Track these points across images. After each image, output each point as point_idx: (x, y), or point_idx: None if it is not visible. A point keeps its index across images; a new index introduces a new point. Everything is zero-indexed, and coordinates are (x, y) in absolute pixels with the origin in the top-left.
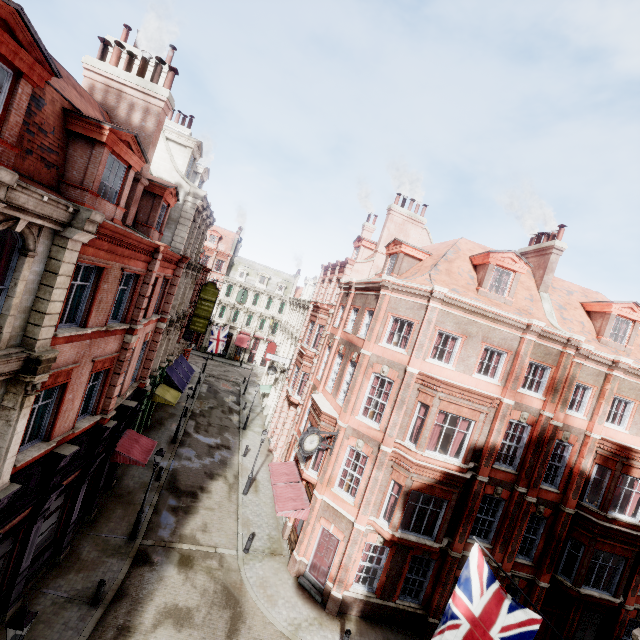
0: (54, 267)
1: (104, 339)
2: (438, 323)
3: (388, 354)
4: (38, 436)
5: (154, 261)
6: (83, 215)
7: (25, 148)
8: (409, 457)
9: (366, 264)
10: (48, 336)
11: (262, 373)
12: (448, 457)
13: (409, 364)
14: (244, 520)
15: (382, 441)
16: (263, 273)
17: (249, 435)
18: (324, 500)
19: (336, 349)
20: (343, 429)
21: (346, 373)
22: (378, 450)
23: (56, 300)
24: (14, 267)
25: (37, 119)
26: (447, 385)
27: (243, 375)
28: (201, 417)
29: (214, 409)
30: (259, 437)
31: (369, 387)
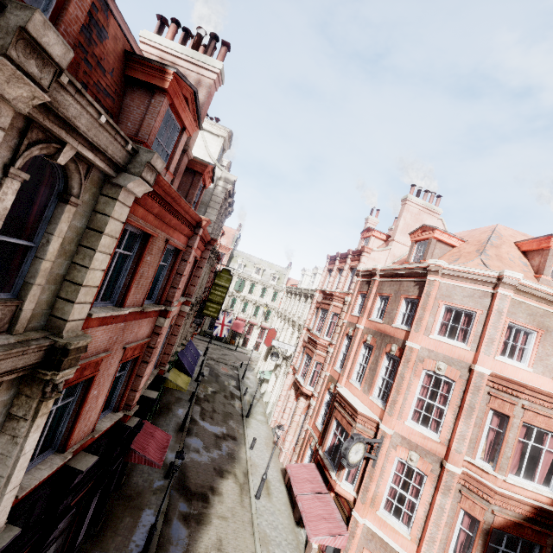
0: (99, 223)
1: (138, 322)
2: (508, 314)
3: (443, 348)
4: (51, 445)
5: (194, 236)
6: (142, 157)
7: (80, 80)
8: (487, 482)
9: (382, 252)
10: (81, 316)
11: (255, 357)
12: (536, 485)
13: (477, 362)
14: (261, 535)
15: (446, 457)
16: (259, 265)
17: (253, 424)
18: (367, 525)
19: (360, 339)
20: (389, 436)
21: (381, 367)
22: (440, 468)
23: (96, 268)
24: (49, 217)
25: (97, 51)
26: (532, 391)
27: (239, 359)
28: (205, 402)
29: (217, 394)
30: (262, 426)
31: (419, 386)
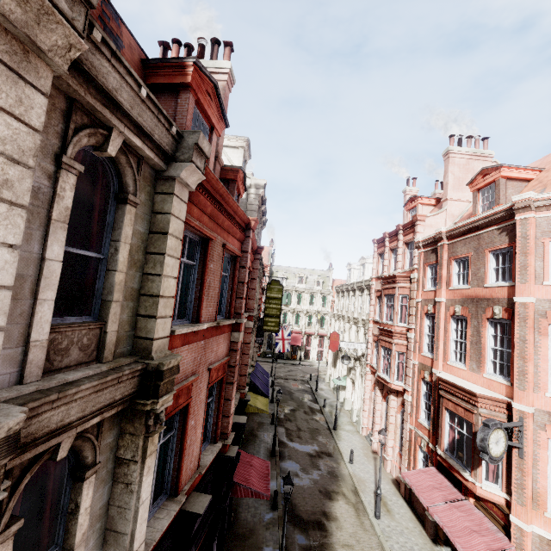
0: (161, 224)
1: (215, 339)
2: None
3: None
4: (163, 490)
5: (246, 240)
6: (188, 141)
7: None
8: None
9: (438, 216)
10: (164, 333)
11: (321, 367)
12: None
13: None
14: None
15: None
16: (300, 274)
17: (343, 436)
18: (536, 533)
19: (445, 313)
20: (530, 415)
21: (486, 337)
22: None
23: (169, 275)
24: (111, 223)
25: None
26: None
27: (306, 372)
28: (287, 422)
29: (296, 411)
30: (354, 437)
31: None
